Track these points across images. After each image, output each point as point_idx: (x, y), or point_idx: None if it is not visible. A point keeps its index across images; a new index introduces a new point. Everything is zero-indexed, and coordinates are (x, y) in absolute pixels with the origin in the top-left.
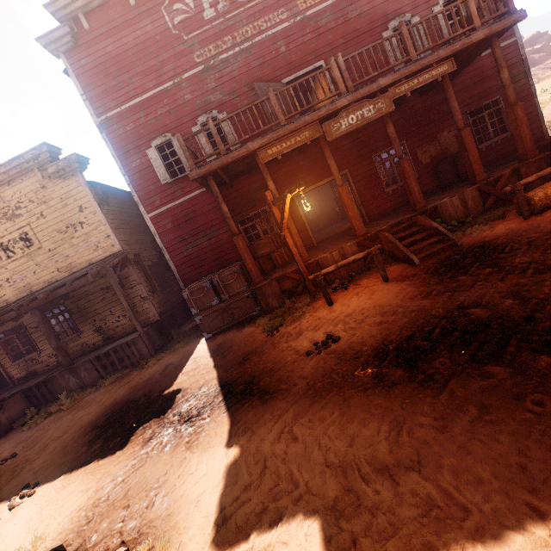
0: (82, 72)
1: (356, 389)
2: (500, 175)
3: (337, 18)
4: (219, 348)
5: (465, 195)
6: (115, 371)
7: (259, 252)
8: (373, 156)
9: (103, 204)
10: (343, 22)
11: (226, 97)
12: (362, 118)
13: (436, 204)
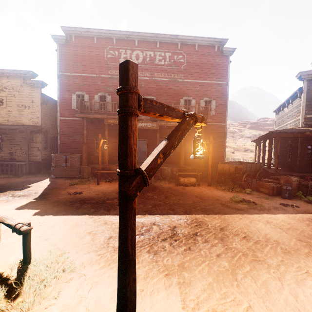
0: (63, 54)
1: (63, 204)
2: (188, 168)
3: (167, 85)
4: (51, 182)
5: (173, 169)
6: (6, 174)
7: (96, 154)
8: (159, 139)
9: (44, 104)
10: (168, 88)
11: (114, 91)
12: (146, 126)
13: (162, 168)
